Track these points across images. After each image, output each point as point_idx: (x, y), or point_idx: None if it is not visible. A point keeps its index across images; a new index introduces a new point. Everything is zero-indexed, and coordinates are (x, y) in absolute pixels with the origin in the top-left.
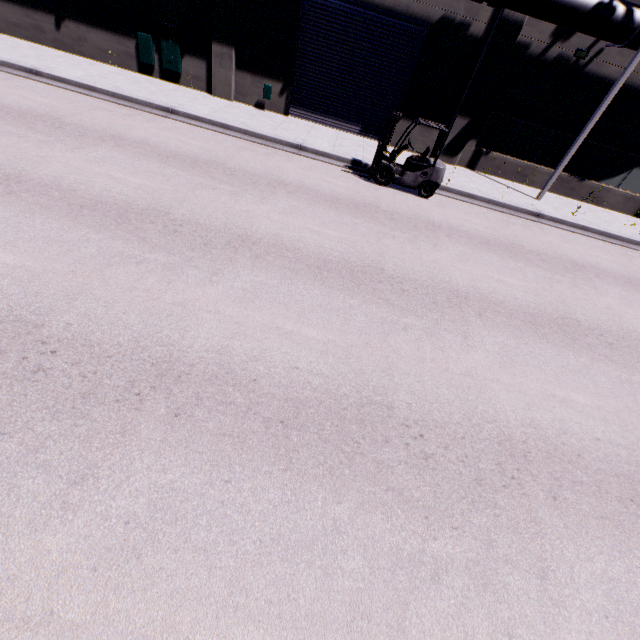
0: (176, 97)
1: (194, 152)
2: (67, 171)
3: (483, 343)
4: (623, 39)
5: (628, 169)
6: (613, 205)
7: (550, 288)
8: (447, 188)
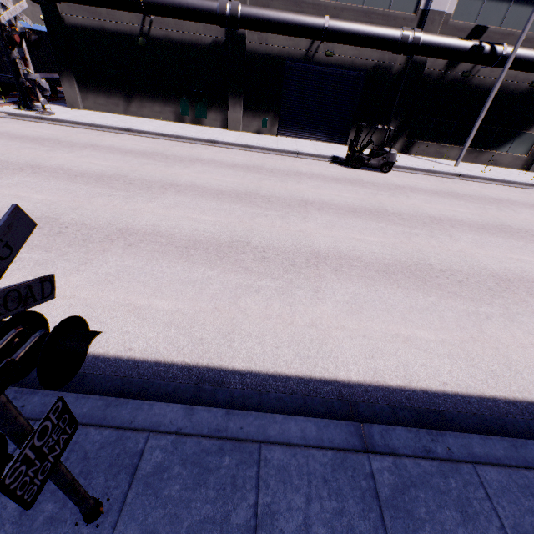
0: (210, 133)
1: (243, 162)
2: (193, 178)
3: (461, 238)
4: (492, 63)
5: (511, 139)
6: (506, 164)
7: (486, 212)
8: (396, 166)
